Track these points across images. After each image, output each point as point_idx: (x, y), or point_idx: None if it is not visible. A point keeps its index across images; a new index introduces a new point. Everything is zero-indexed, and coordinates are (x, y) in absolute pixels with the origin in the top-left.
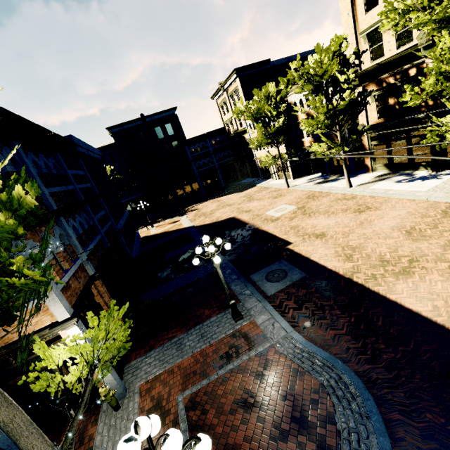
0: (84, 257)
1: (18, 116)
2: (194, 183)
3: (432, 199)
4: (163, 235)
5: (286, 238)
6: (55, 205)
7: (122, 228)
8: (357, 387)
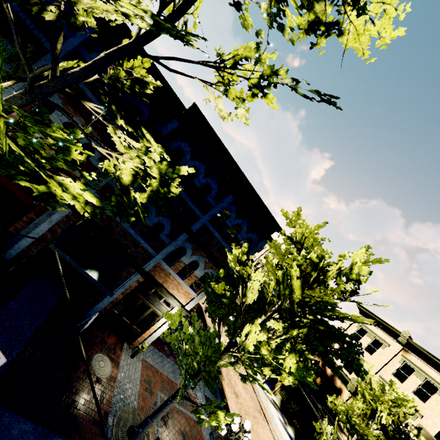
0: None
1: None
2: None
3: None
4: None
5: (222, 369)
6: None
7: None
8: None
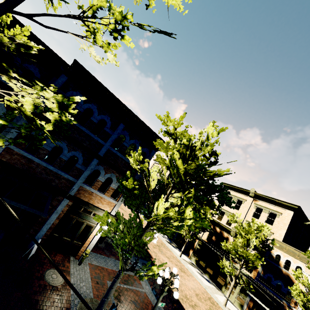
0: None
1: None
2: None
3: (207, 289)
4: None
5: (151, 254)
6: None
7: None
8: None
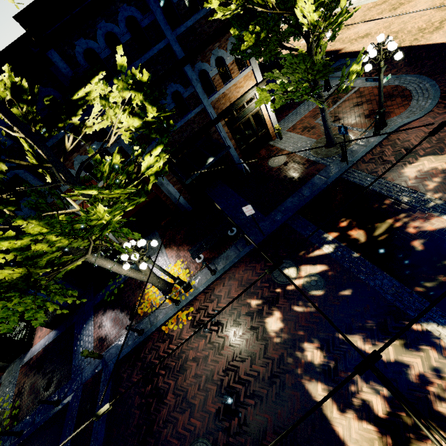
0: None
1: None
2: None
3: None
4: None
5: (335, 48)
6: None
7: None
8: (416, 77)
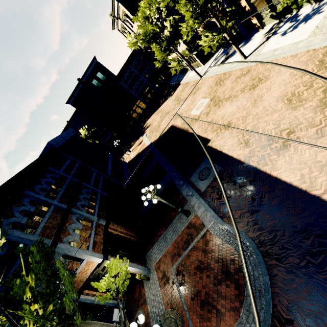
0: (95, 219)
1: (16, 175)
2: (140, 104)
3: (311, 48)
4: (137, 157)
5: (206, 136)
6: (65, 205)
7: (112, 171)
8: (253, 248)
